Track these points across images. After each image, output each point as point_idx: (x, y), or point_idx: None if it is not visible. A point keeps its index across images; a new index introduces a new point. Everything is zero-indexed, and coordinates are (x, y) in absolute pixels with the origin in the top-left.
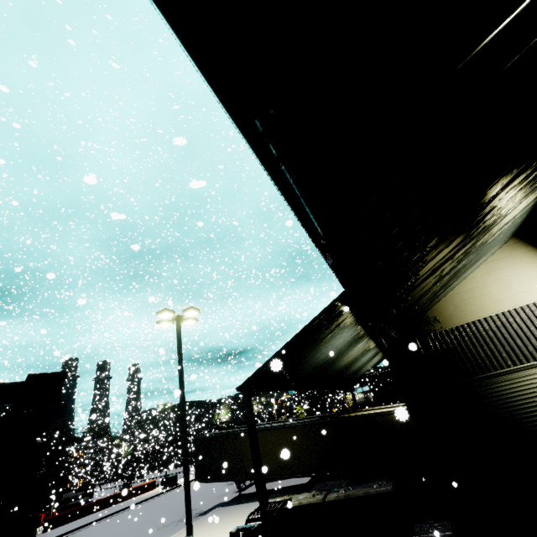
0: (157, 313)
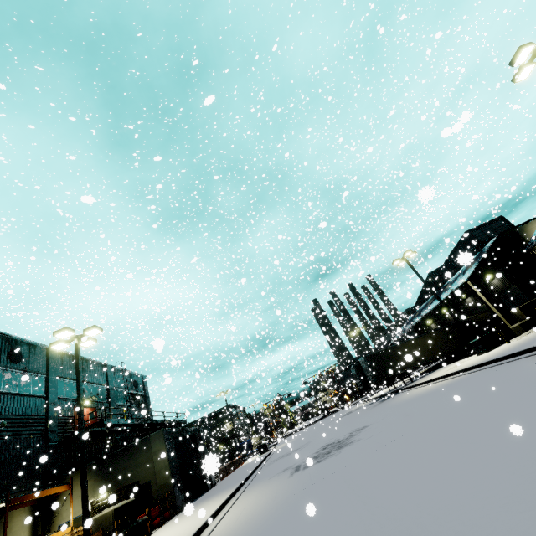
0: (406, 251)
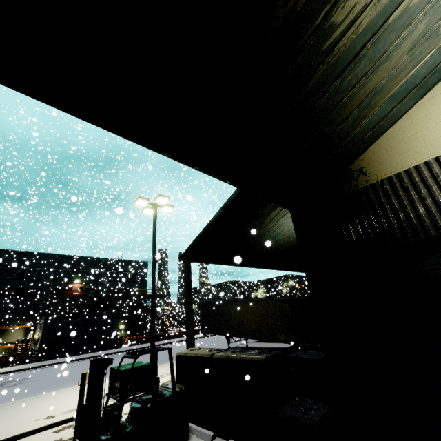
0: (135, 201)
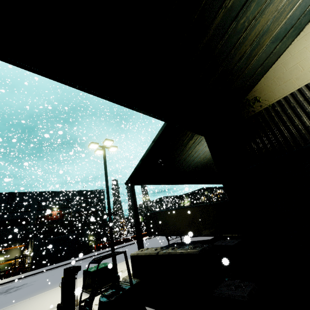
0: (88, 145)
